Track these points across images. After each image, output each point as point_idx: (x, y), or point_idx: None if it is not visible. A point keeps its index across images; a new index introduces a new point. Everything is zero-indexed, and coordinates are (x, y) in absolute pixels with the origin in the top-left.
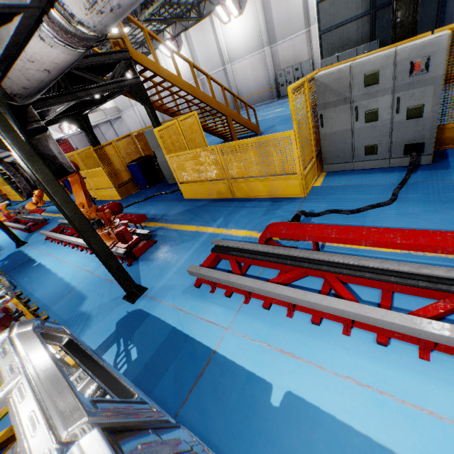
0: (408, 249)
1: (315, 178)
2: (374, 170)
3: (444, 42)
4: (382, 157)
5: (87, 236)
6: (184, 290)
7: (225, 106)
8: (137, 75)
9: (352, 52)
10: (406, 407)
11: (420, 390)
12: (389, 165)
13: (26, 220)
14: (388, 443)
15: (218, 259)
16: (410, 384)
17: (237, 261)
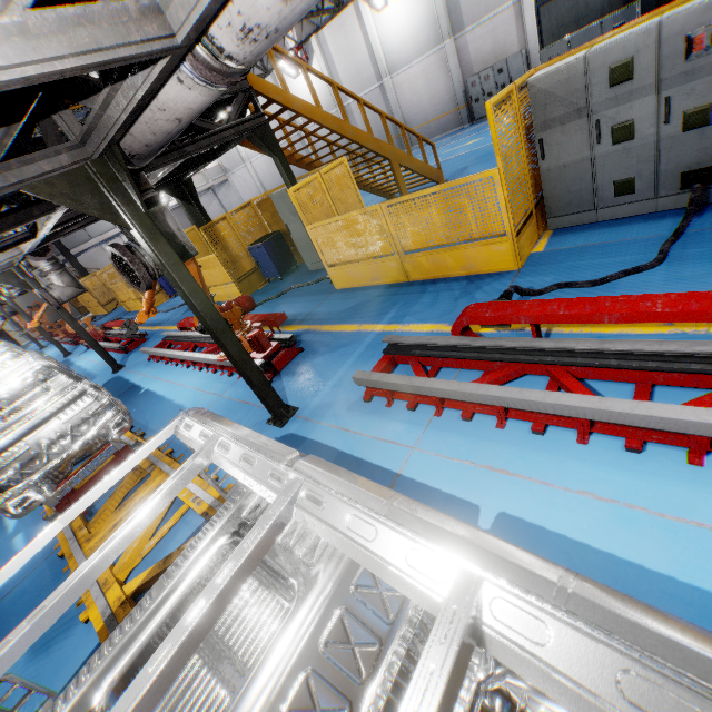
0: (673, 320)
1: (534, 240)
2: (630, 219)
3: None
4: (644, 197)
5: (221, 336)
6: (350, 407)
7: (388, 144)
8: (260, 112)
9: (594, 31)
10: (664, 520)
11: (686, 500)
12: (655, 209)
13: (118, 337)
14: (637, 560)
15: (394, 363)
16: (672, 494)
17: (422, 364)
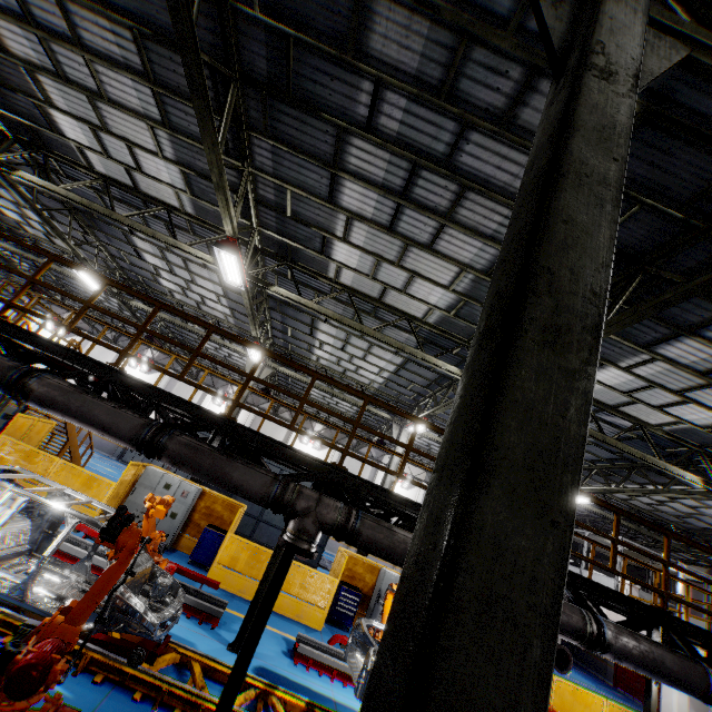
0: None
1: None
2: None
3: (196, 491)
4: None
5: None
6: None
7: (77, 433)
8: None
9: None
10: None
11: None
12: None
13: None
14: None
15: None
16: None
17: None
